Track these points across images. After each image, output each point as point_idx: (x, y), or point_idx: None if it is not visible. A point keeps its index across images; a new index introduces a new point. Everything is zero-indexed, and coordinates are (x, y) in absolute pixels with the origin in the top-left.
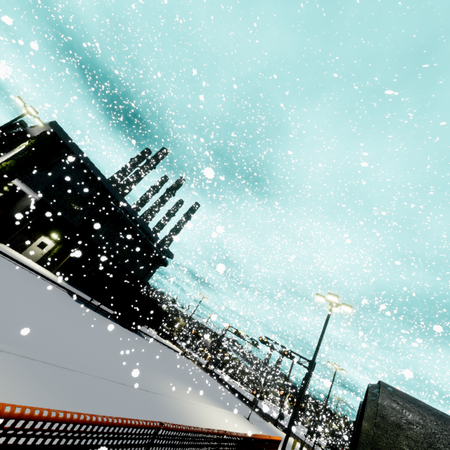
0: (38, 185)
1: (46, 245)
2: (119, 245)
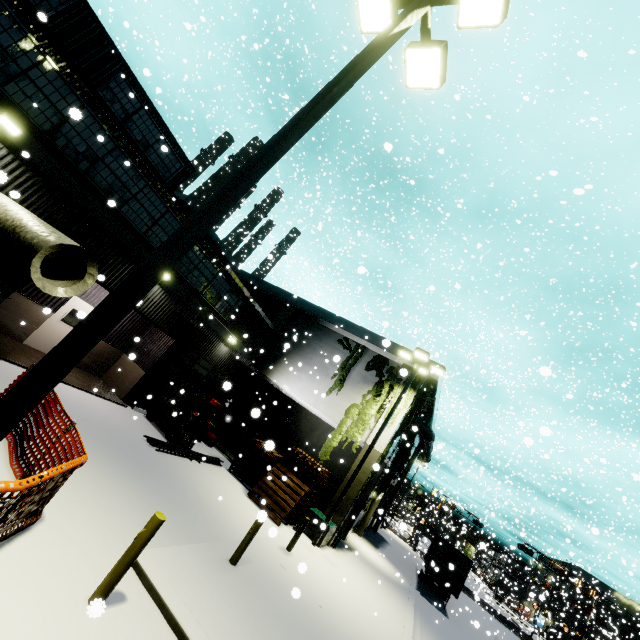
0: None
1: None
2: None
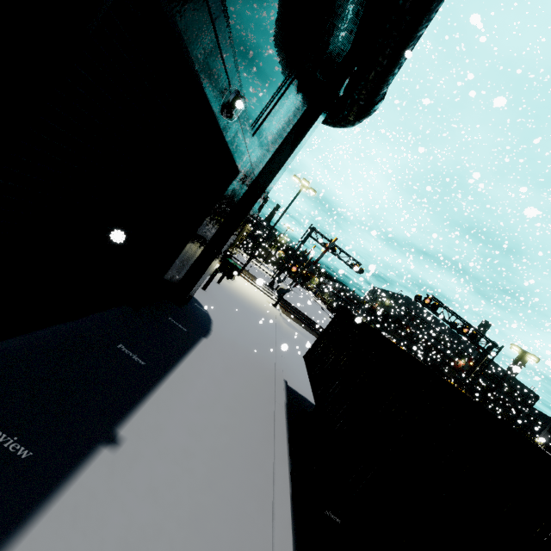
0: None
1: None
2: None
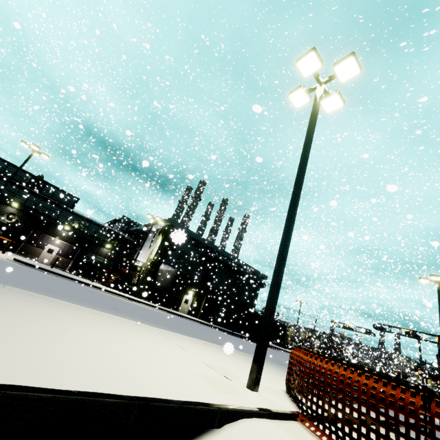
0: (172, 262)
1: (188, 300)
2: (227, 283)
